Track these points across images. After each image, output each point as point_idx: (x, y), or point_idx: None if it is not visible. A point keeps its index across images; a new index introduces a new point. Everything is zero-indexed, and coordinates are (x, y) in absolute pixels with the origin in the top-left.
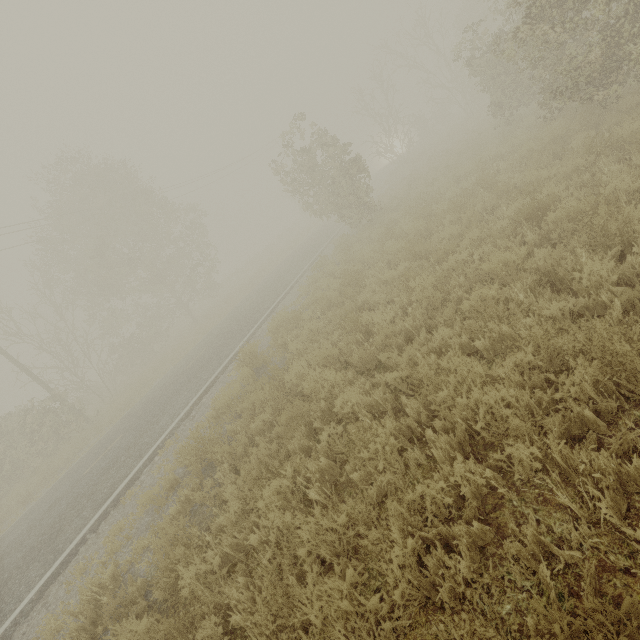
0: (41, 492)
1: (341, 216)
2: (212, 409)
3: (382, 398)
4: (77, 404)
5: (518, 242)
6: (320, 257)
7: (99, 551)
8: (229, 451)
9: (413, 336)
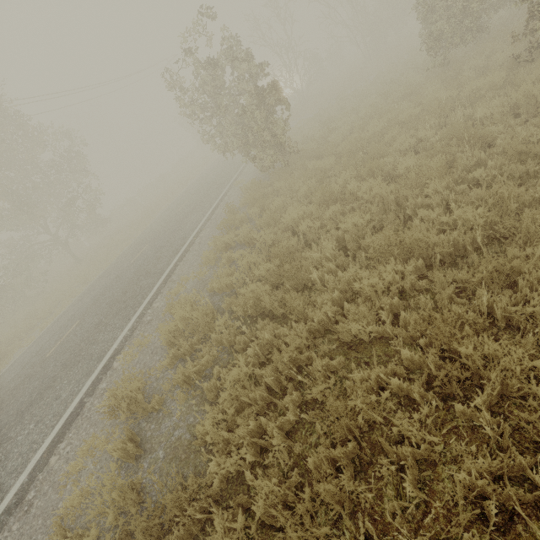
0: None
1: (249, 155)
2: None
3: None
4: None
5: None
6: (227, 207)
7: None
8: None
9: (503, 501)
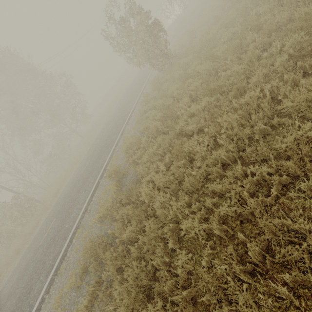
0: (24, 248)
1: (151, 64)
2: (98, 213)
3: (218, 227)
4: (30, 197)
5: (301, 74)
6: (144, 94)
7: (51, 311)
8: (113, 256)
9: (226, 161)
